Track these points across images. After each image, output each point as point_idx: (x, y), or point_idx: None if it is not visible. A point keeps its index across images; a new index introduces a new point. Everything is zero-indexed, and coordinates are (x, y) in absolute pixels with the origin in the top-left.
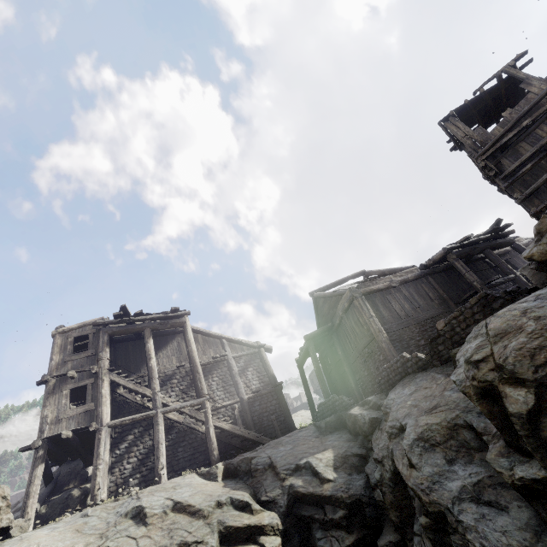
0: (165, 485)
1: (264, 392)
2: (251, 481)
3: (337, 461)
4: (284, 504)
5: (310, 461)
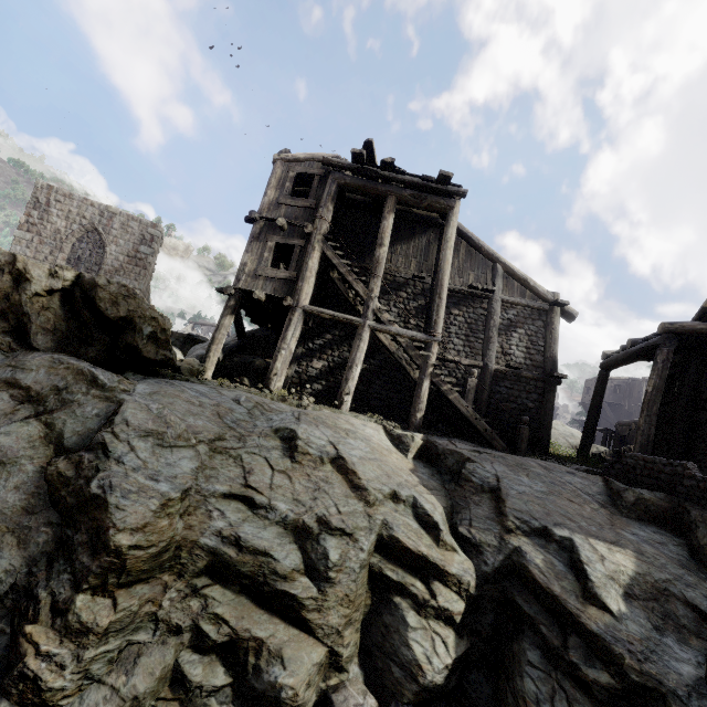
0: (338, 420)
1: (525, 375)
2: (453, 488)
3: (637, 585)
4: (492, 564)
5: (577, 543)
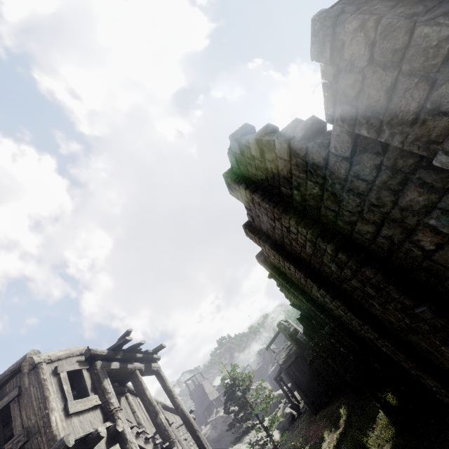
0: None
1: None
2: None
3: None
4: None
5: None
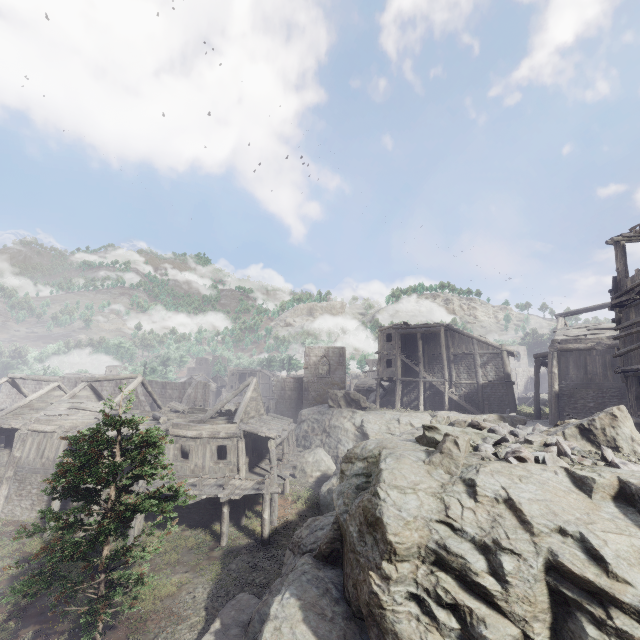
0: (412, 414)
1: (496, 383)
2: None
3: None
4: None
5: None
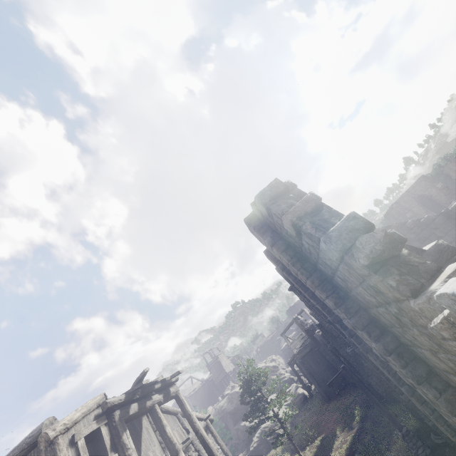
0: None
1: None
2: None
3: None
4: None
5: None
